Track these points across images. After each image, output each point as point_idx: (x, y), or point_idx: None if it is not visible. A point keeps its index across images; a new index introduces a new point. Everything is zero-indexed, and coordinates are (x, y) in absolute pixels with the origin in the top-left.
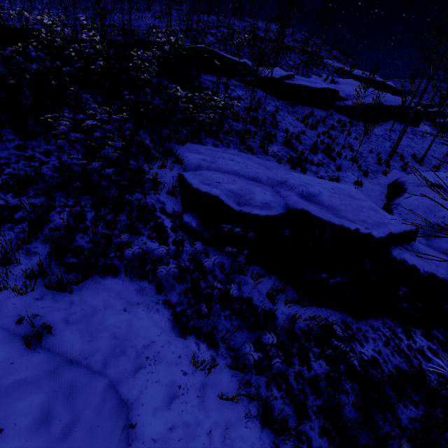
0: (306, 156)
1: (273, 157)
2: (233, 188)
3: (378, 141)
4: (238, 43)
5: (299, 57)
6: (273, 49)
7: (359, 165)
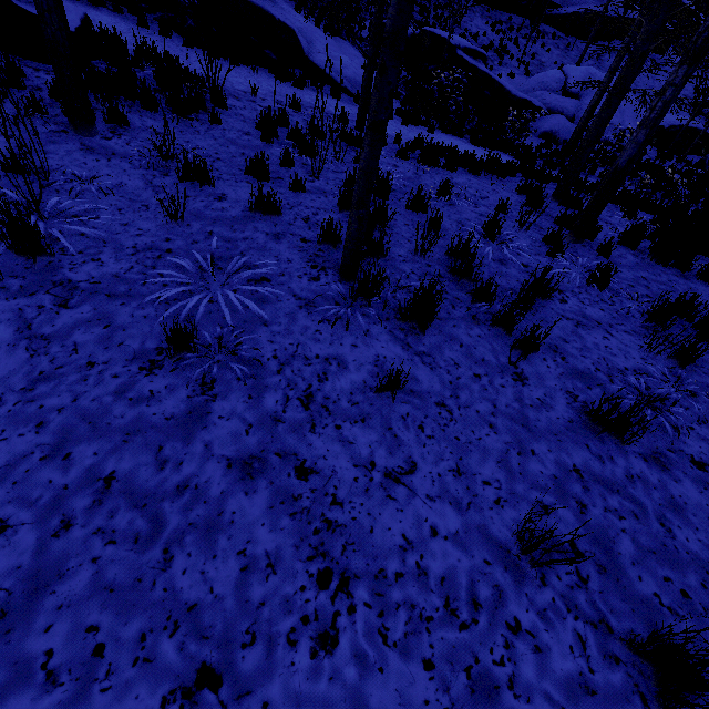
0: None
1: None
2: None
3: (577, 58)
4: None
5: None
6: None
7: (526, 67)
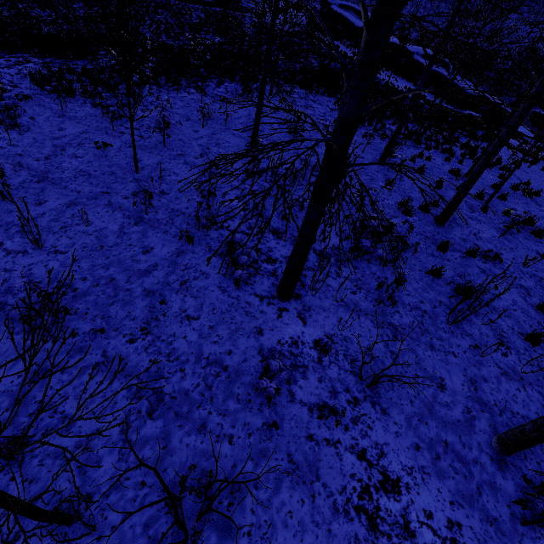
0: None
1: None
2: None
3: None
4: None
5: None
6: None
7: None
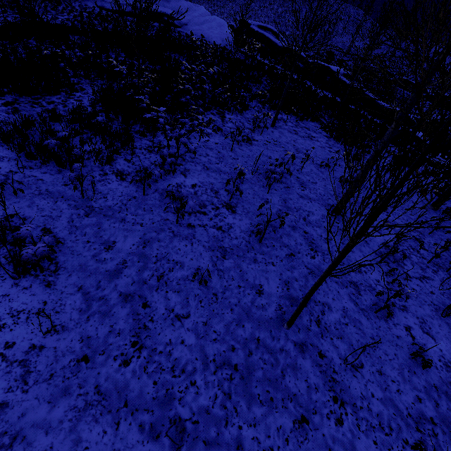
0: None
1: None
2: None
3: None
4: None
5: None
6: None
7: None
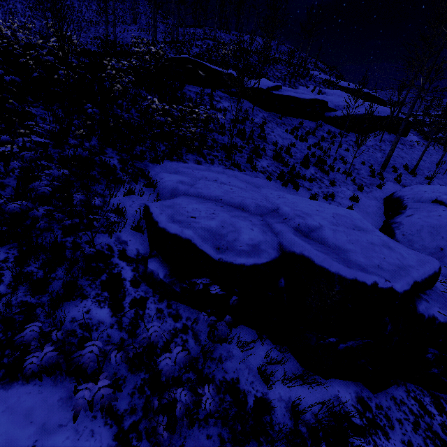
0: (297, 171)
1: (262, 173)
2: (212, 225)
3: (369, 152)
4: (223, 54)
5: (285, 69)
6: (259, 60)
7: (353, 179)
